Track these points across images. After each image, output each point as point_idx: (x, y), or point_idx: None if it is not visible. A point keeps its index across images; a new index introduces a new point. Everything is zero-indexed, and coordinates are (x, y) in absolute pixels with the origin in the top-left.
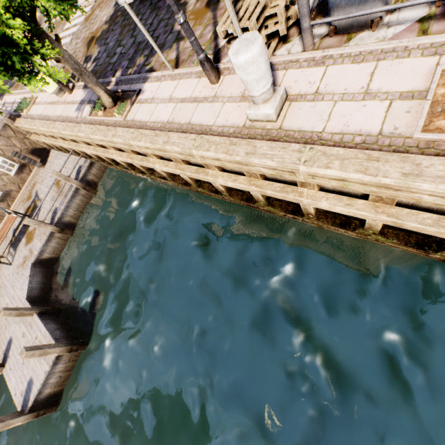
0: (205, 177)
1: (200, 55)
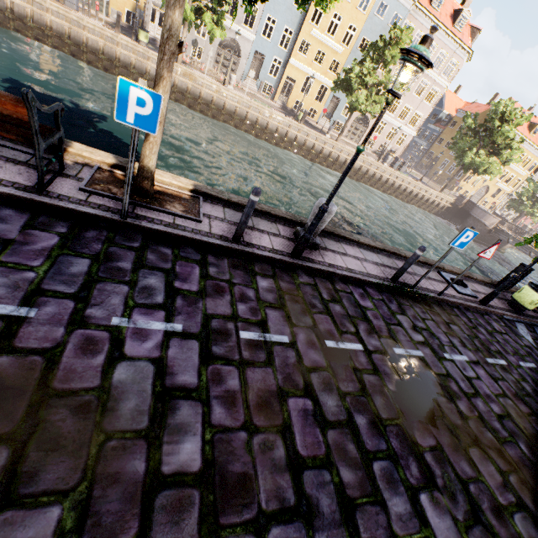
0: None
1: None
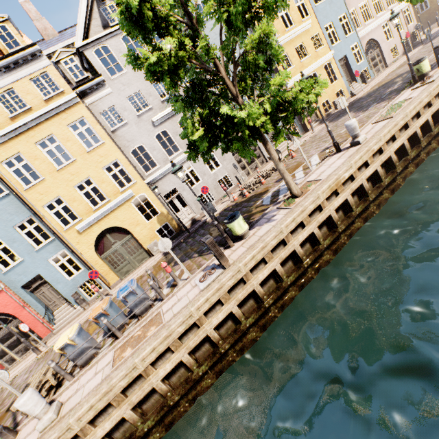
0: None
1: None
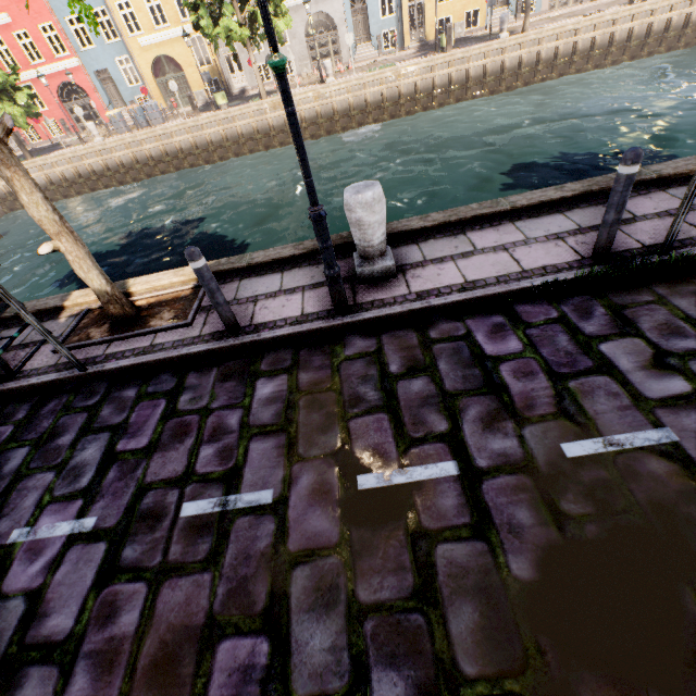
0: (82, 162)
1: (79, 135)
